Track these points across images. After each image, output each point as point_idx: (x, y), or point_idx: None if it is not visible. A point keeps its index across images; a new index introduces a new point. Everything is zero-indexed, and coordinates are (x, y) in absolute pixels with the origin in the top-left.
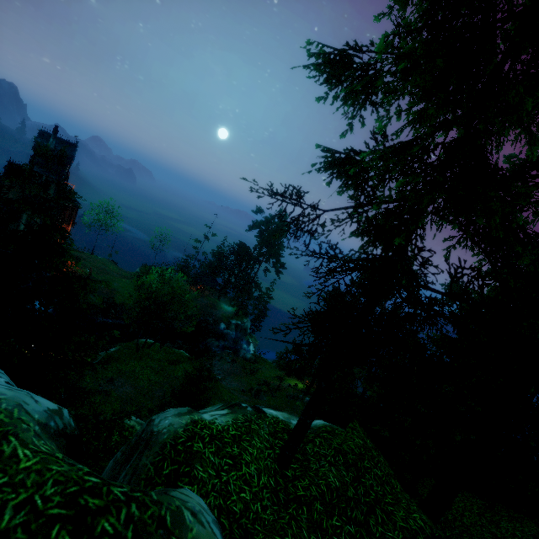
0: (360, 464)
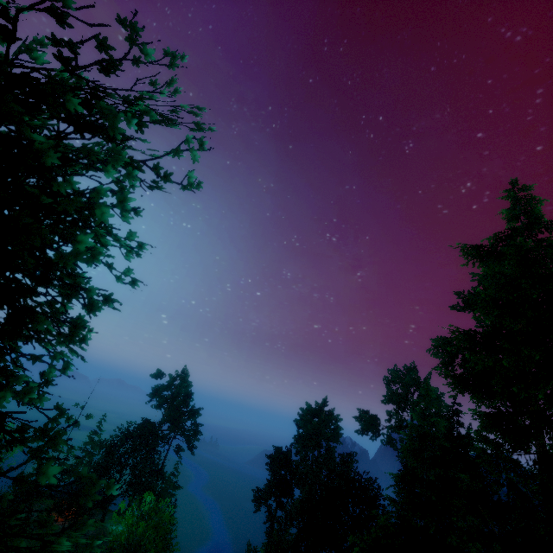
0: None
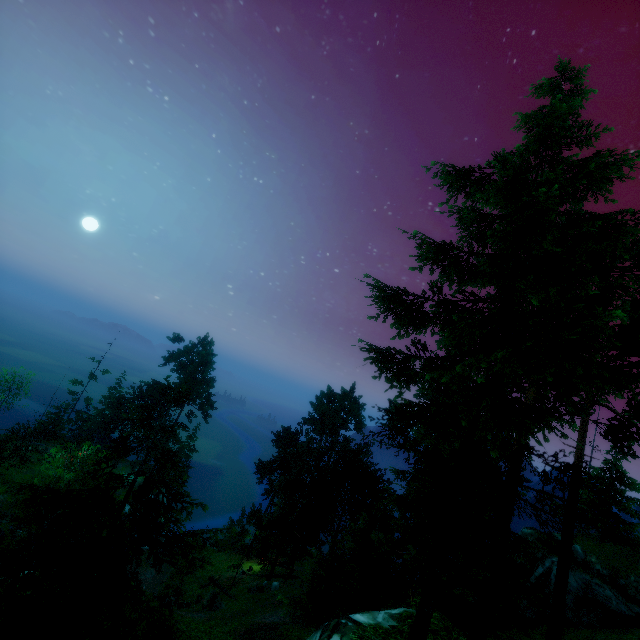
0: (452, 637)
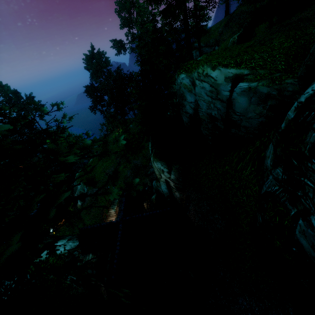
0: None
